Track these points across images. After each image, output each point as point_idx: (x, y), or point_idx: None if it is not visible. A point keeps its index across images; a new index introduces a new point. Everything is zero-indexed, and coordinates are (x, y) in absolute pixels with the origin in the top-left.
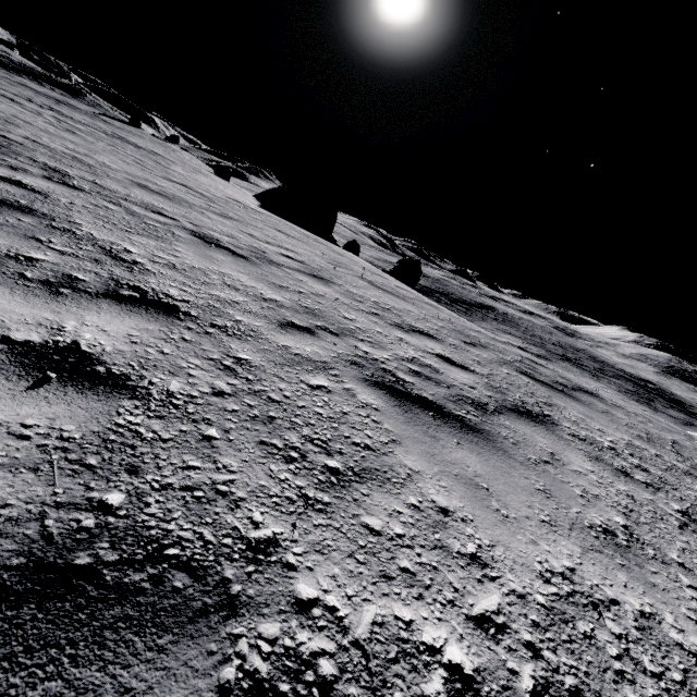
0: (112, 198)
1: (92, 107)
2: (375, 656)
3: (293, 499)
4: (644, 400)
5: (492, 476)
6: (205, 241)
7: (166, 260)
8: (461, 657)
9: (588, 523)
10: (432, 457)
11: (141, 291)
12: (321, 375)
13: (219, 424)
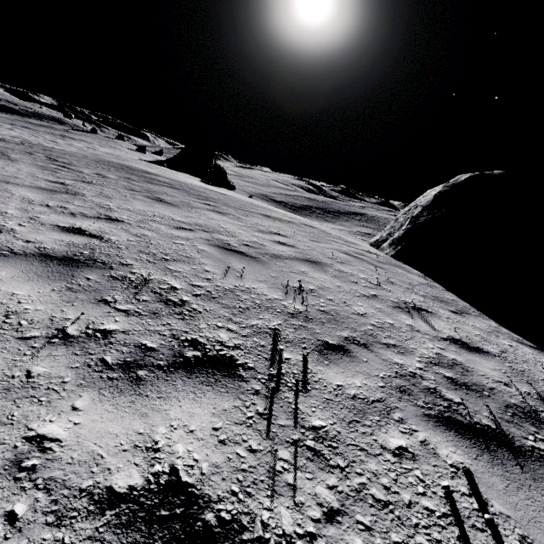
0: None
1: (69, 127)
2: None
3: None
4: None
5: None
6: None
7: None
8: None
9: None
10: None
11: None
12: None
13: None
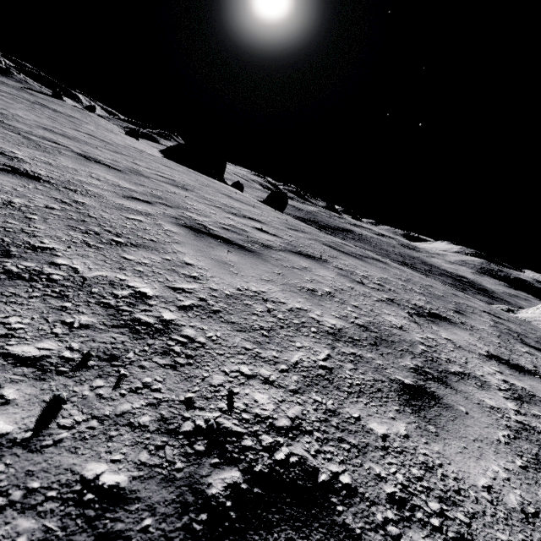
0: (14, 130)
1: (19, 83)
2: (91, 281)
3: (77, 242)
4: (459, 289)
5: (243, 263)
6: (88, 159)
7: (44, 161)
8: (149, 291)
9: (300, 286)
10: (201, 251)
11: (13, 168)
12: (141, 216)
13: (42, 216)
